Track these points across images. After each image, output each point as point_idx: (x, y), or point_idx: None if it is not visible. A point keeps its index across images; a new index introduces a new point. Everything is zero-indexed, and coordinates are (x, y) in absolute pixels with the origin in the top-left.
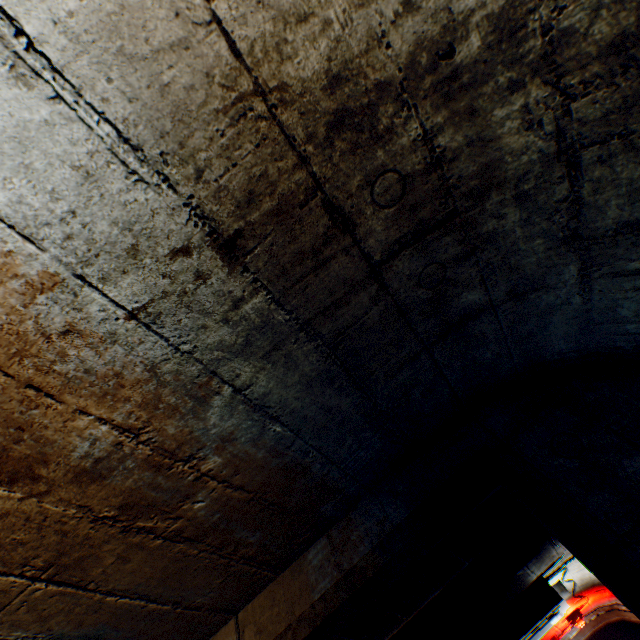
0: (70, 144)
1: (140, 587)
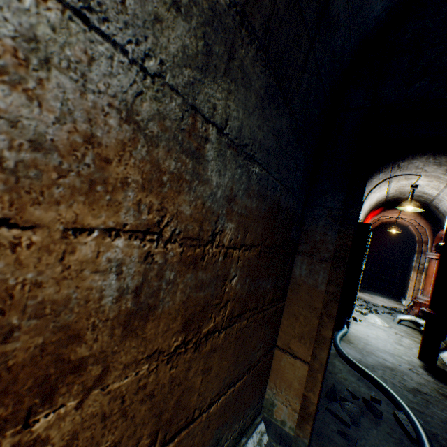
0: None
1: (226, 381)
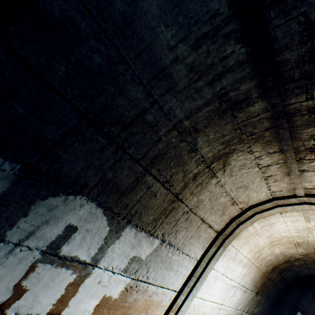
0: (246, 295)
1: None
